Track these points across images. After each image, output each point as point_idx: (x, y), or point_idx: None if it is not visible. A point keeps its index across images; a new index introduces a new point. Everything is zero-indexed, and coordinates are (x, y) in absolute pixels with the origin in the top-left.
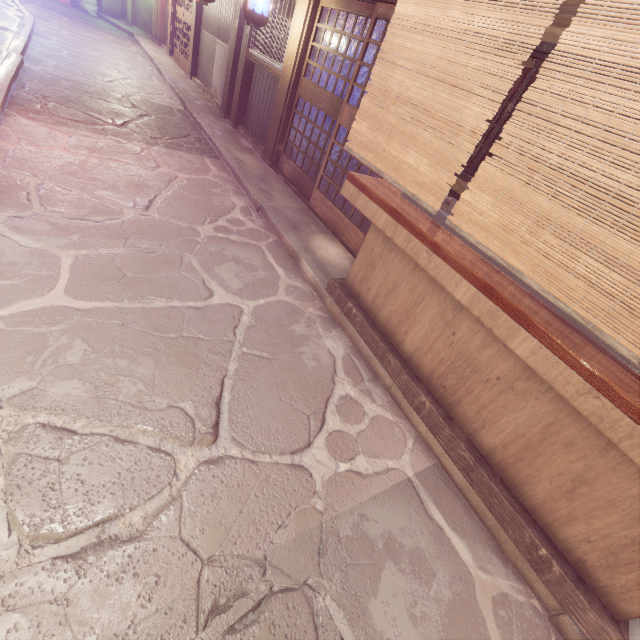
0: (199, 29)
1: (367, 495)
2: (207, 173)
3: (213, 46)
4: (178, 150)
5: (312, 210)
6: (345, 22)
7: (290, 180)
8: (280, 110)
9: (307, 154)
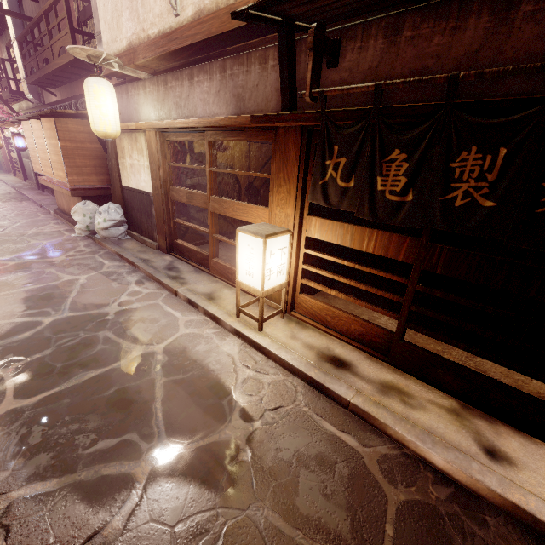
0: (21, 159)
1: (44, 232)
2: (21, 204)
3: (28, 163)
4: (9, 202)
5: None
6: None
7: None
8: None
9: None
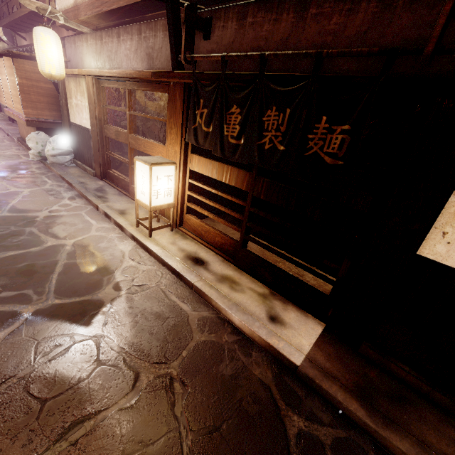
0: None
1: (4, 154)
2: None
3: None
4: None
5: None
6: None
7: None
8: None
9: None
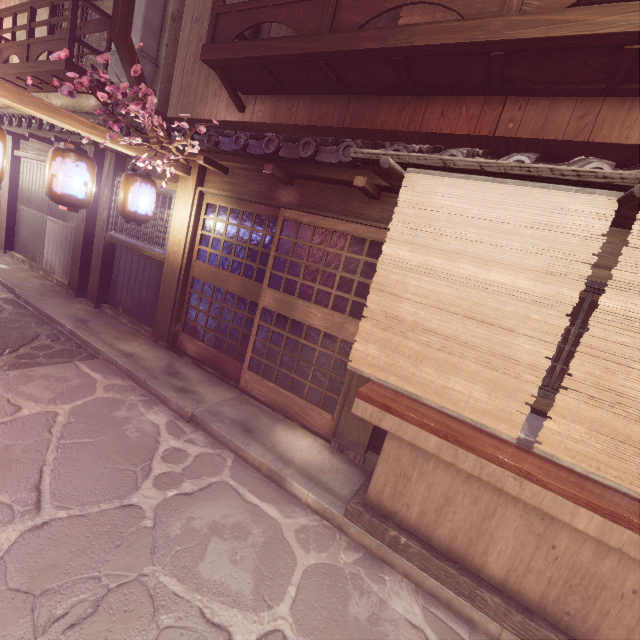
0: (14, 204)
1: None
2: (94, 388)
3: (41, 222)
4: (35, 366)
5: (247, 394)
6: (241, 218)
7: (201, 361)
8: (172, 292)
9: (219, 332)
